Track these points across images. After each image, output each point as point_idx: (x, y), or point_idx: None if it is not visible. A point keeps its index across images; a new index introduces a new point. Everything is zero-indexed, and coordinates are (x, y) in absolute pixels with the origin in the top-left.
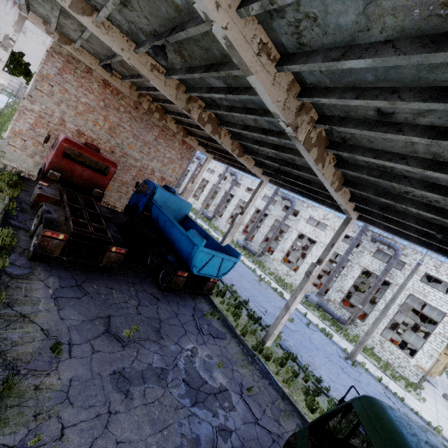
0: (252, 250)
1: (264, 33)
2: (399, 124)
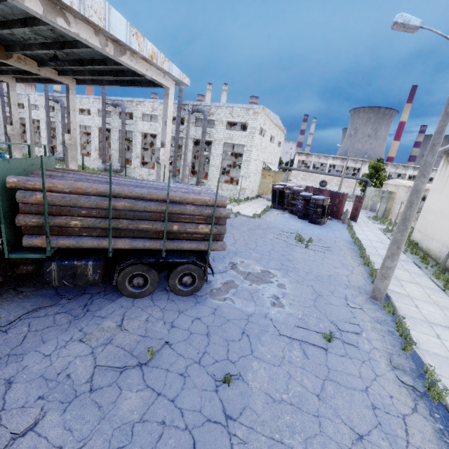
0: (113, 169)
1: None
2: None
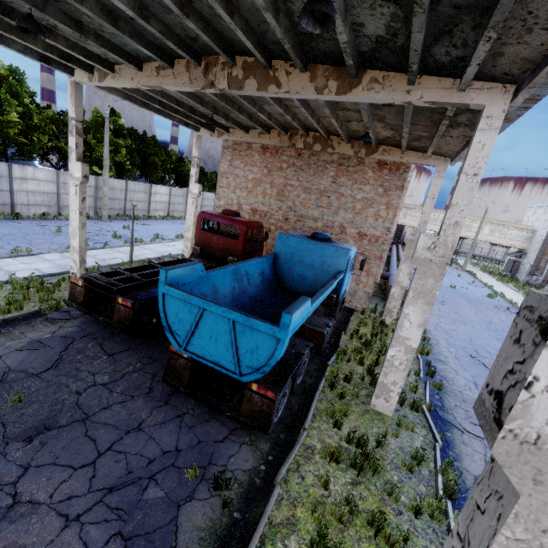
0: None
1: None
2: None
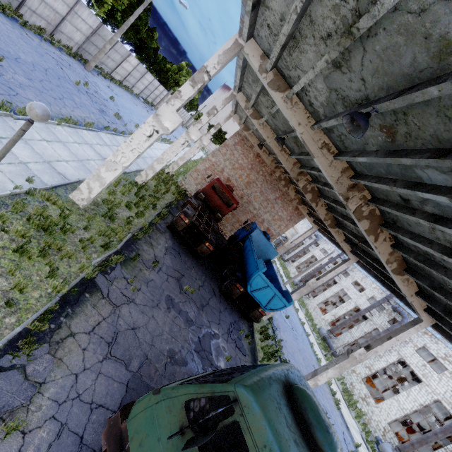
0: (332, 346)
1: (328, 139)
2: (416, 209)
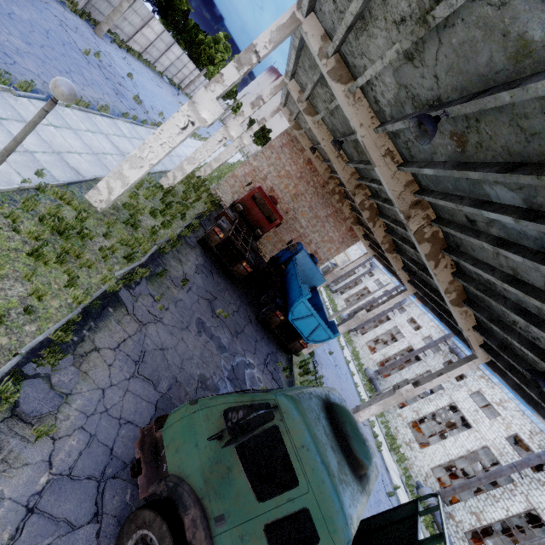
0: (378, 387)
1: (392, 145)
2: (481, 232)
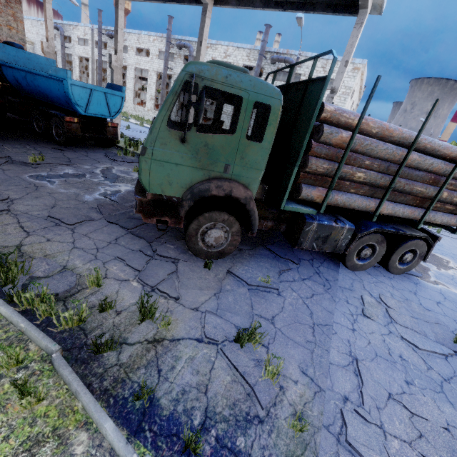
0: None
1: None
2: None
